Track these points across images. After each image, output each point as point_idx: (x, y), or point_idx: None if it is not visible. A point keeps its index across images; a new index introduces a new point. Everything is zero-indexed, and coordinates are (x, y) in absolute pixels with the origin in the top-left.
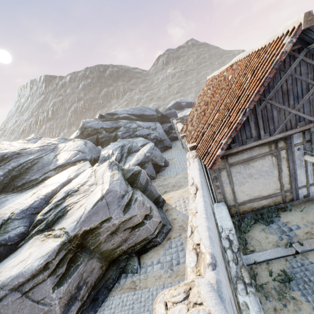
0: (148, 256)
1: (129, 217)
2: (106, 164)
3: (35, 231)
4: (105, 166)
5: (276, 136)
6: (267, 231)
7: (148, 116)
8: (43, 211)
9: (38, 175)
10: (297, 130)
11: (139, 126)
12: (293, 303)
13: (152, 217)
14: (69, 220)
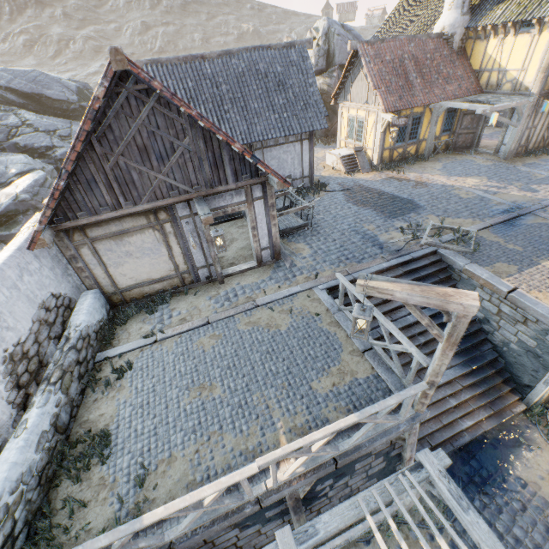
0: None
1: None
2: None
3: None
4: None
5: (144, 206)
6: (146, 321)
7: (55, 101)
8: None
9: None
10: (171, 201)
11: (26, 125)
12: (117, 390)
13: None
14: None
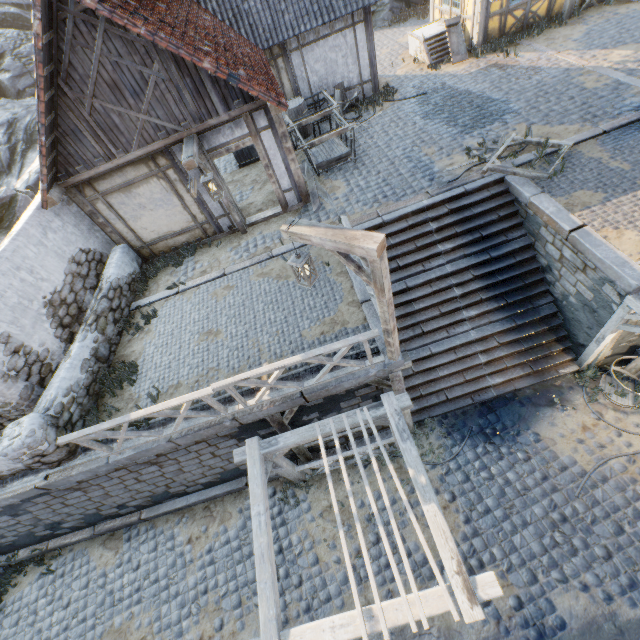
0: None
1: None
2: None
3: None
4: None
5: (136, 153)
6: (173, 274)
7: None
8: None
9: None
10: (162, 144)
11: None
12: (145, 333)
13: None
14: None
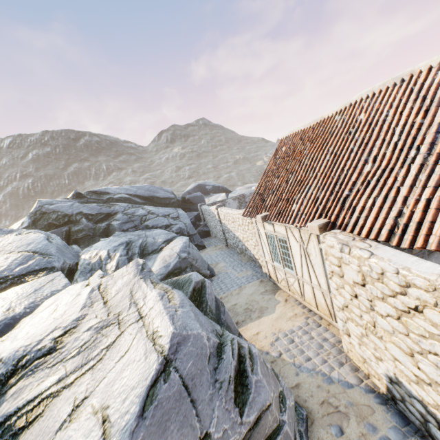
0: None
1: (254, 417)
2: (128, 269)
3: None
4: (127, 275)
5: None
6: None
7: (162, 199)
8: None
9: None
10: None
11: (150, 213)
12: None
13: (285, 398)
14: None
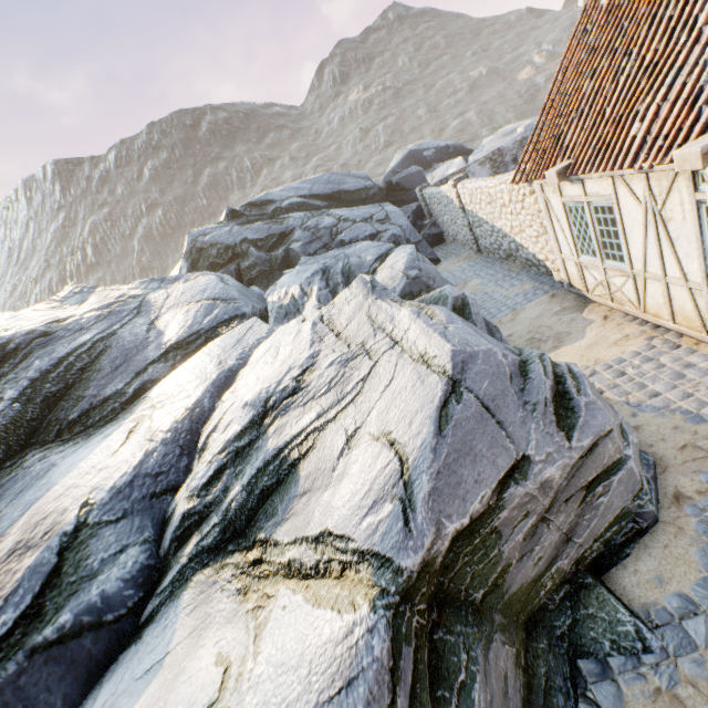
0: (643, 575)
1: (588, 443)
2: (353, 291)
3: (188, 557)
4: (354, 298)
5: None
6: None
7: (354, 192)
8: (195, 482)
9: (119, 383)
10: None
11: (342, 220)
12: None
13: (626, 432)
14: (331, 497)
